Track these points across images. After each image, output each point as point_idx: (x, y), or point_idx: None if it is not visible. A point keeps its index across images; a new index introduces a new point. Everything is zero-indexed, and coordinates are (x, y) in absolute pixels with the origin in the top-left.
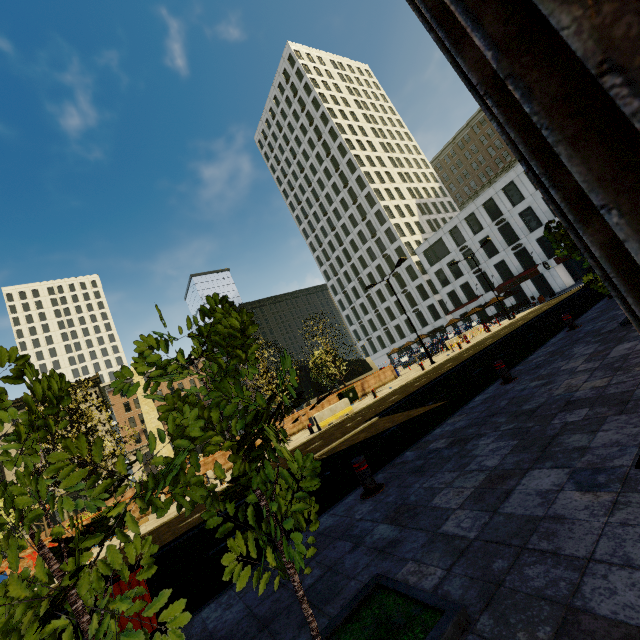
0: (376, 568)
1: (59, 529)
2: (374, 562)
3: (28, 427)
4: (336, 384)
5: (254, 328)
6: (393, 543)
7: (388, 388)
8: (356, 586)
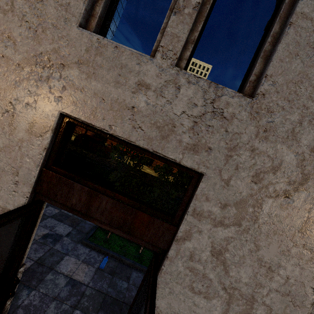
0: None
1: (127, 189)
2: None
3: (137, 164)
4: None
5: None
6: None
7: None
8: None
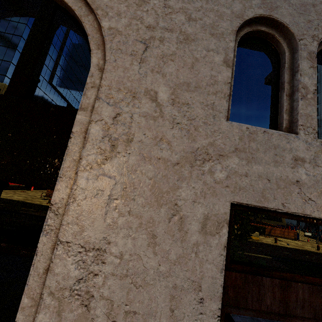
0: (248, 321)
1: None
2: (248, 319)
3: None
4: (255, 217)
5: (253, 232)
6: (258, 320)
7: (286, 243)
8: (239, 319)
